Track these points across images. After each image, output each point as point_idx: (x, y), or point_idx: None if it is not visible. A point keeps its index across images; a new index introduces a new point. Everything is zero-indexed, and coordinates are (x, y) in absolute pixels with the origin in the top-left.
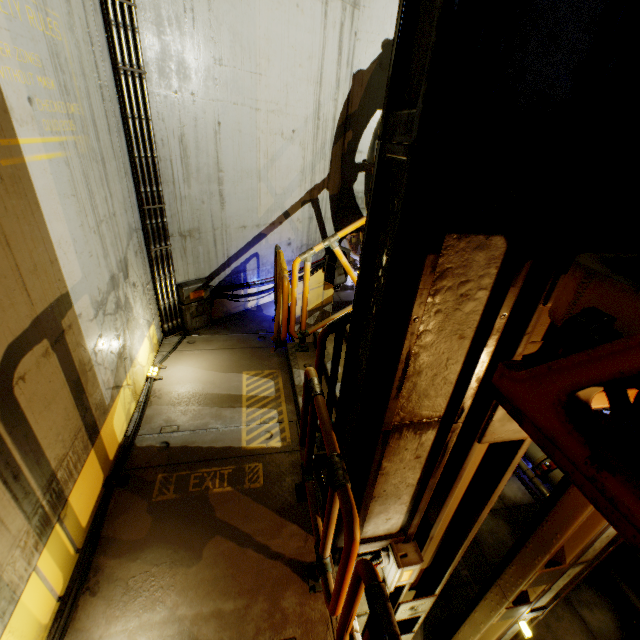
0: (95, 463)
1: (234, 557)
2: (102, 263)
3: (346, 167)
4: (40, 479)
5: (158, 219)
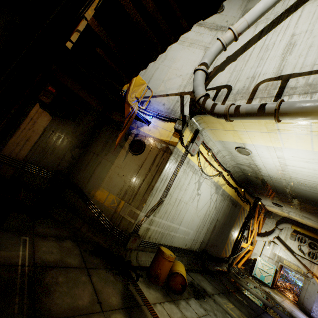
0: None
1: None
2: None
3: None
4: None
5: None
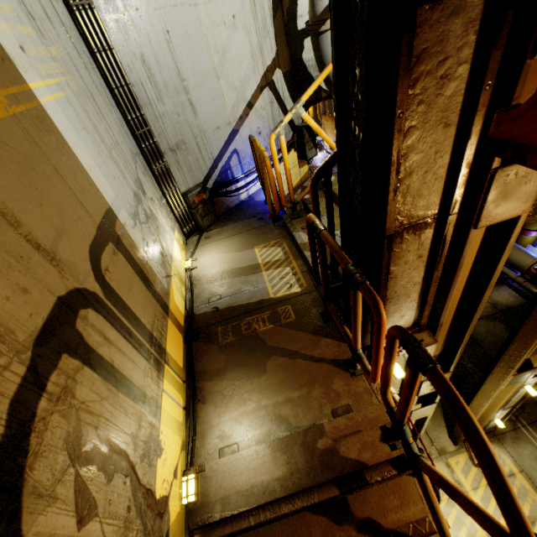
0: (173, 328)
1: (289, 366)
2: (124, 183)
3: (291, 38)
4: (144, 337)
5: (150, 141)
